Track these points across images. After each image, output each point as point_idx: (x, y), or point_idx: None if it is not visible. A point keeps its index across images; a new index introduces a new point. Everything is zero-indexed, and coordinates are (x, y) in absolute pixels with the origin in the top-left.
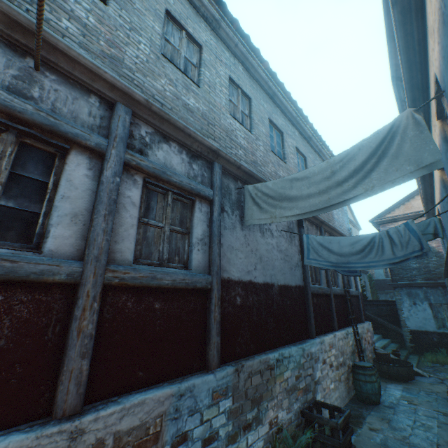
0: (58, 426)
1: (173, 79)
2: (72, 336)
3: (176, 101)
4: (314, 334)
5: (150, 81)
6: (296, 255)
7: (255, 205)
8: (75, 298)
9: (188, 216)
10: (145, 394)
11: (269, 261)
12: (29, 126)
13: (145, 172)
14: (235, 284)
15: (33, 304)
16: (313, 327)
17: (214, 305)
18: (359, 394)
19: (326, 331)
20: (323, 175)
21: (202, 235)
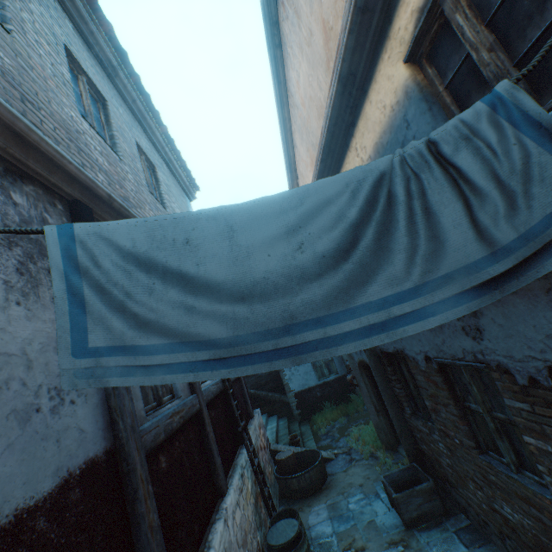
0: None
1: None
2: None
3: None
4: None
5: None
6: None
7: None
8: None
9: None
10: None
11: None
12: None
13: None
14: None
15: None
16: None
17: None
18: None
19: (206, 523)
20: None
21: None
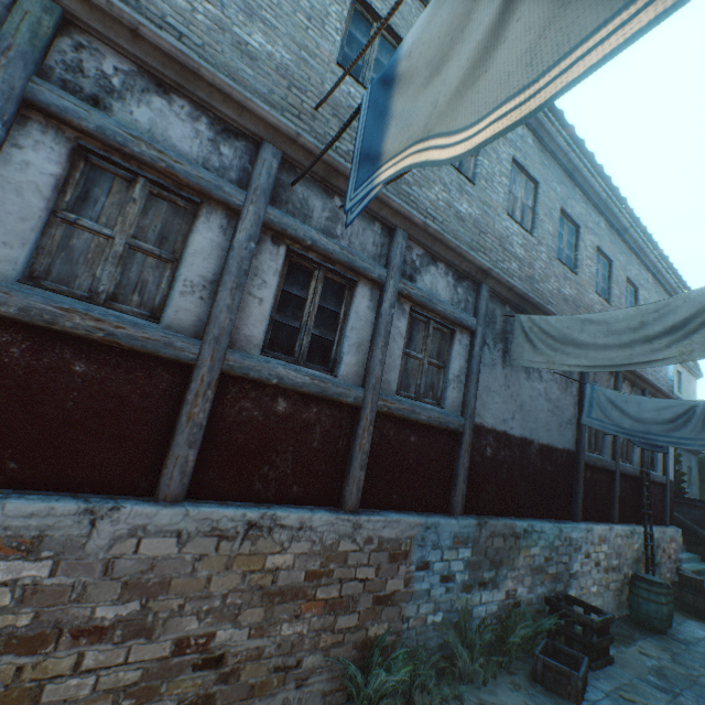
0: (347, 515)
1: (447, 183)
2: (356, 450)
3: (448, 210)
4: (579, 517)
5: (424, 192)
6: (570, 409)
7: (526, 342)
8: (357, 419)
9: (446, 348)
10: (399, 515)
11: (531, 411)
12: (333, 263)
13: (413, 301)
14: (487, 432)
15: (332, 418)
16: (579, 507)
17: (464, 450)
18: (634, 613)
19: (598, 519)
20: (627, 323)
21: (459, 371)
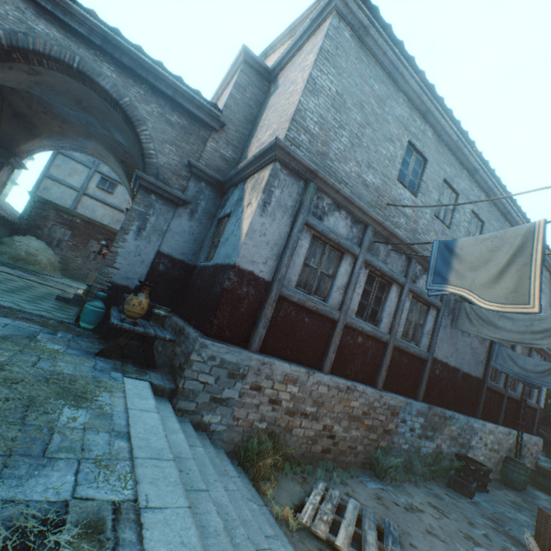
0: (378, 391)
1: (436, 230)
2: (384, 362)
3: None
4: (479, 416)
5: (425, 237)
6: (483, 354)
7: (467, 318)
8: (385, 348)
9: (424, 316)
10: (396, 395)
11: (461, 353)
12: (384, 276)
13: (414, 293)
14: (437, 362)
15: (375, 347)
16: (479, 411)
17: (426, 369)
18: (503, 477)
19: (489, 420)
20: (524, 322)
21: (429, 329)
